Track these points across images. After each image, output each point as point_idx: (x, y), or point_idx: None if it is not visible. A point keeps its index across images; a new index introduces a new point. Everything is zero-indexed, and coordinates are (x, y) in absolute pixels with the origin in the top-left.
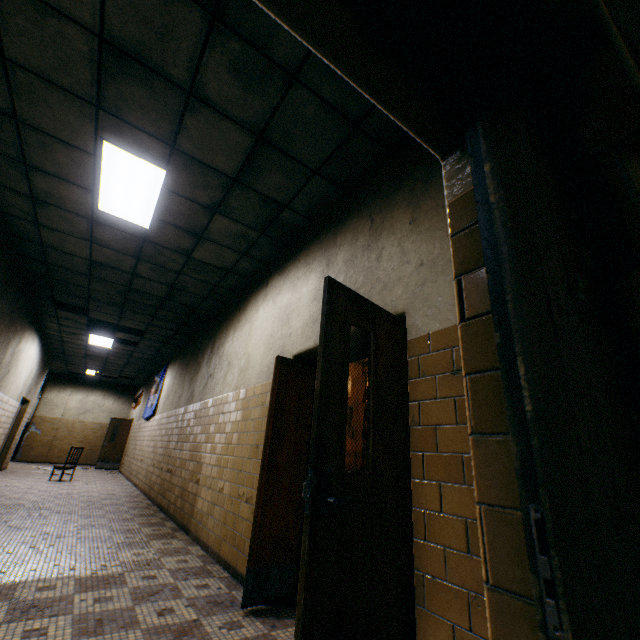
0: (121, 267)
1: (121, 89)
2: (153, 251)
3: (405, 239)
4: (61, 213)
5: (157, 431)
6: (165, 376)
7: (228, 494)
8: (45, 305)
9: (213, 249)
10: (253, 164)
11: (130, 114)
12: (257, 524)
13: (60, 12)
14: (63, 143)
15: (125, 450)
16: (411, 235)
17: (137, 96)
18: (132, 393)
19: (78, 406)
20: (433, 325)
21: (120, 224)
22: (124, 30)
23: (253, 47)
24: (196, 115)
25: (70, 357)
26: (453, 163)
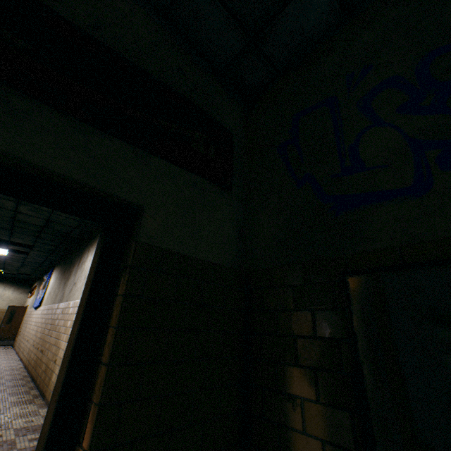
0: (5, 207)
1: None
2: None
3: None
4: None
5: (40, 319)
6: (51, 276)
7: None
8: None
9: None
10: None
11: None
12: None
13: None
14: None
15: (19, 330)
16: None
17: None
18: (29, 285)
19: None
20: None
21: None
22: None
23: None
24: None
25: None
26: None
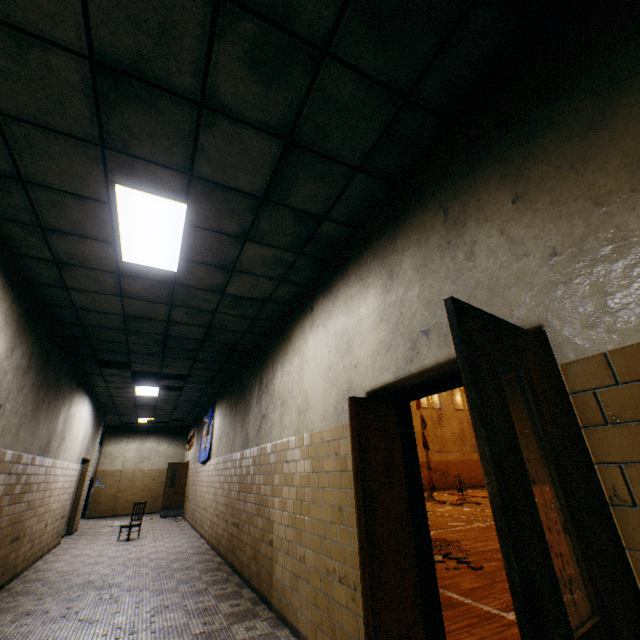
0: (155, 316)
1: (124, 118)
2: (185, 294)
3: (511, 224)
4: (86, 272)
5: (215, 477)
6: (214, 416)
7: (313, 566)
8: (89, 365)
9: (247, 281)
10: (282, 175)
11: (138, 146)
12: (370, 631)
13: (41, 38)
14: (74, 196)
15: (186, 495)
16: (520, 217)
17: (142, 123)
18: (184, 434)
19: (135, 455)
20: (610, 340)
21: (147, 272)
22: (115, 42)
23: (270, 23)
24: (211, 130)
25: (121, 409)
26: None
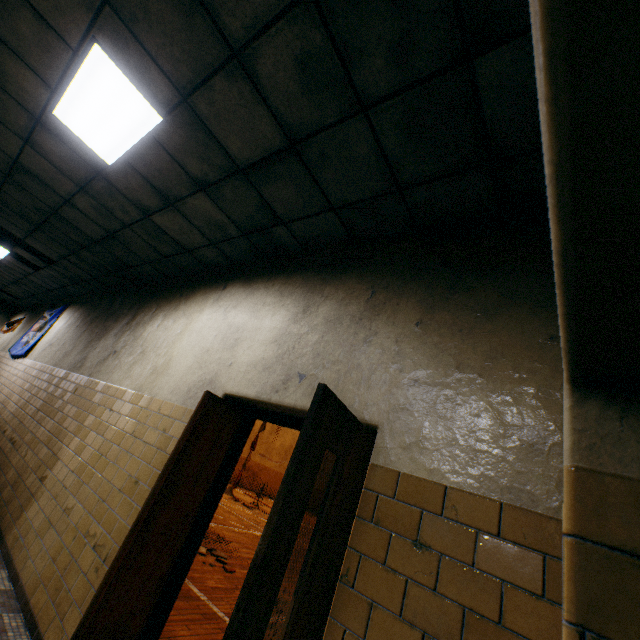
0: (55, 186)
1: None
2: (105, 190)
3: (405, 339)
4: None
5: (19, 379)
6: (59, 317)
7: (75, 522)
8: None
9: (180, 222)
10: (271, 166)
11: (147, 33)
12: (95, 607)
13: None
14: (36, 13)
15: None
16: (414, 339)
17: (166, 18)
18: (9, 313)
19: None
20: (408, 465)
21: (75, 143)
22: None
23: (337, 51)
24: (231, 82)
25: None
26: (592, 405)
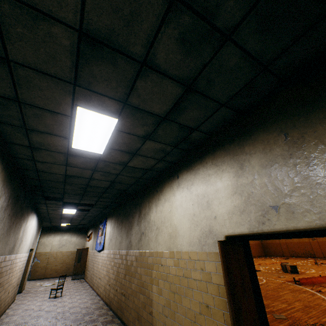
0: (83, 176)
1: (92, 69)
2: (103, 165)
3: None
4: (48, 153)
5: (107, 261)
6: (106, 225)
7: None
8: (39, 199)
9: (141, 159)
10: (179, 106)
11: (97, 86)
12: None
13: (49, 16)
14: (50, 112)
15: (86, 267)
16: None
17: (103, 72)
18: (85, 231)
19: (58, 243)
20: None
21: (84, 154)
22: (98, 22)
23: (201, 18)
24: (145, 79)
25: (52, 219)
26: None
